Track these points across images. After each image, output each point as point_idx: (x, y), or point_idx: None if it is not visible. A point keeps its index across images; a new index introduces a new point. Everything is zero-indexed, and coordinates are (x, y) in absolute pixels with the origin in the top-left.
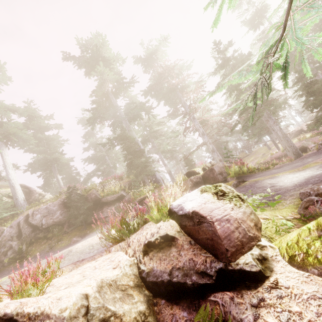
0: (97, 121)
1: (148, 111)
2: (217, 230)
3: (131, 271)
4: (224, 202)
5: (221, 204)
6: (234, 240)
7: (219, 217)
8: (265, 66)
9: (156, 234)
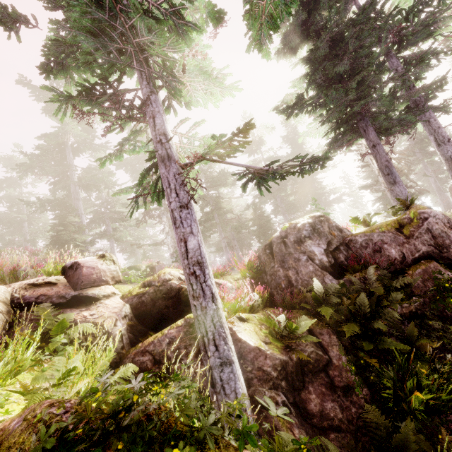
0: (34, 171)
1: (109, 186)
2: (83, 271)
3: (4, 294)
4: (100, 260)
5: (97, 260)
6: (90, 278)
7: (89, 265)
8: (141, 191)
9: (41, 279)
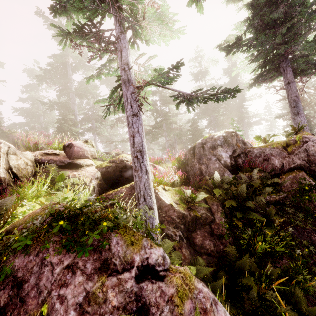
0: (46, 81)
1: (94, 96)
2: (74, 149)
3: (30, 156)
4: (84, 143)
5: (83, 143)
6: (78, 153)
7: (78, 146)
8: (112, 102)
9: (51, 151)
